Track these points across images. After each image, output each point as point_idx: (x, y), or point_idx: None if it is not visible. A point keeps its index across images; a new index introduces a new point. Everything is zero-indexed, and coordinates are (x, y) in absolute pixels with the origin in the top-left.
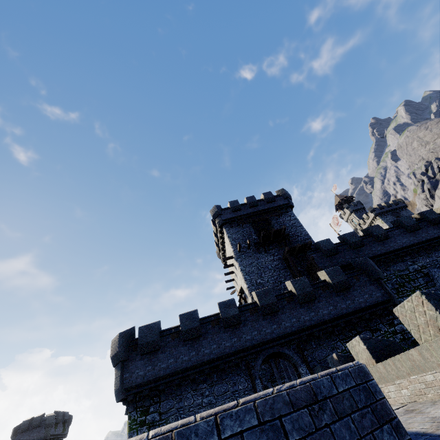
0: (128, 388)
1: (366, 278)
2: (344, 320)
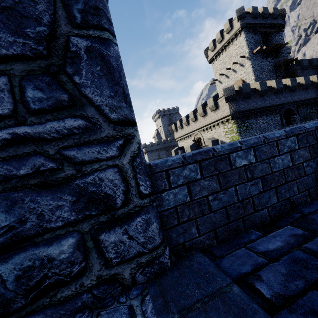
0: (239, 112)
1: None
2: (314, 100)
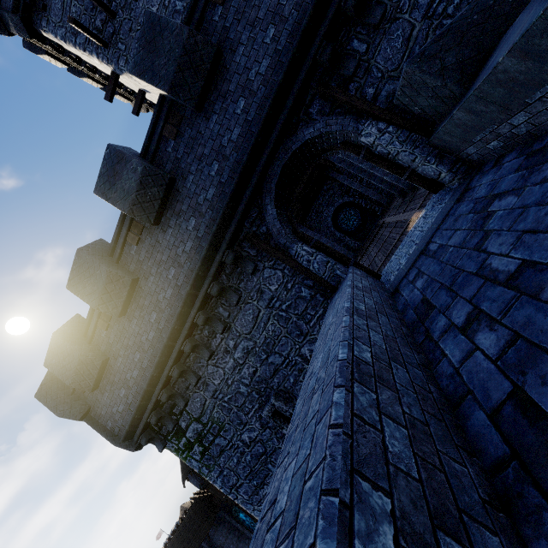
0: (128, 436)
1: None
2: None
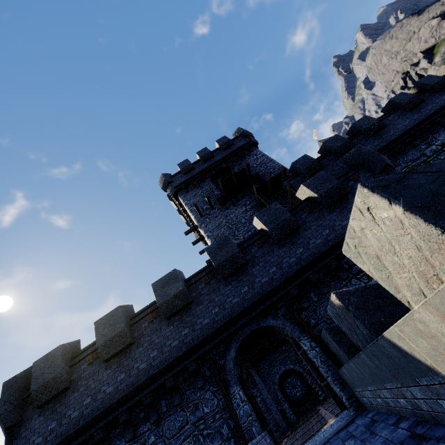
0: None
1: (367, 173)
2: None
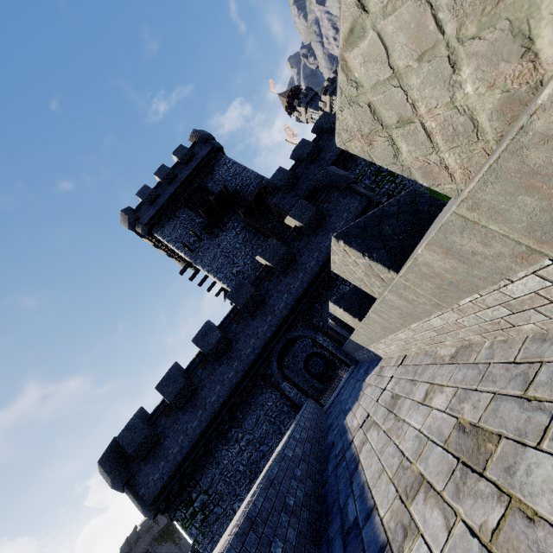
0: (154, 501)
1: (336, 193)
2: None
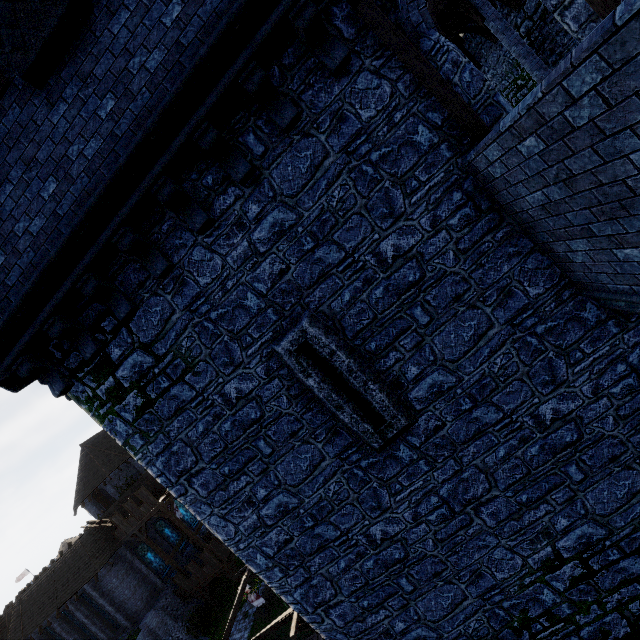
0: None
1: None
2: None
